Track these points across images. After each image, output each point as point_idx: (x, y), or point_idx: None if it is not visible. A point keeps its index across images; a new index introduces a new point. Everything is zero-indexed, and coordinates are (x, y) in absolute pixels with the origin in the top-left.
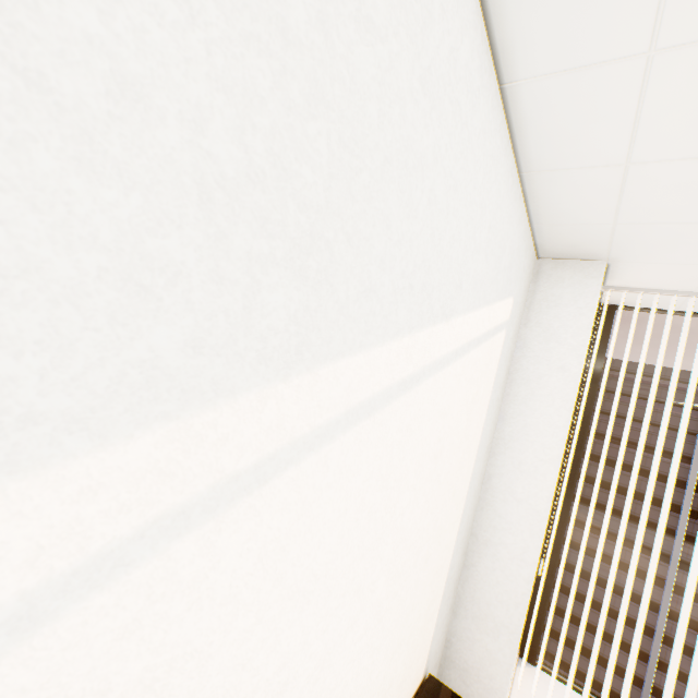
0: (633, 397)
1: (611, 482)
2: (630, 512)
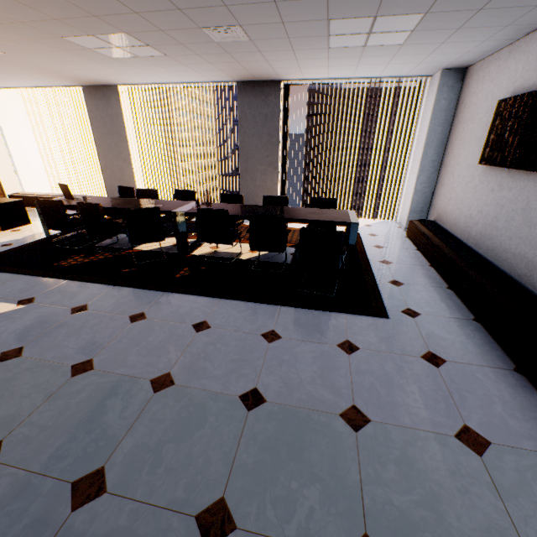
0: (377, 116)
1: (365, 178)
2: (375, 192)
